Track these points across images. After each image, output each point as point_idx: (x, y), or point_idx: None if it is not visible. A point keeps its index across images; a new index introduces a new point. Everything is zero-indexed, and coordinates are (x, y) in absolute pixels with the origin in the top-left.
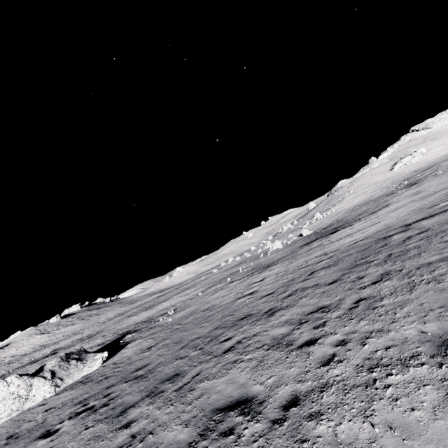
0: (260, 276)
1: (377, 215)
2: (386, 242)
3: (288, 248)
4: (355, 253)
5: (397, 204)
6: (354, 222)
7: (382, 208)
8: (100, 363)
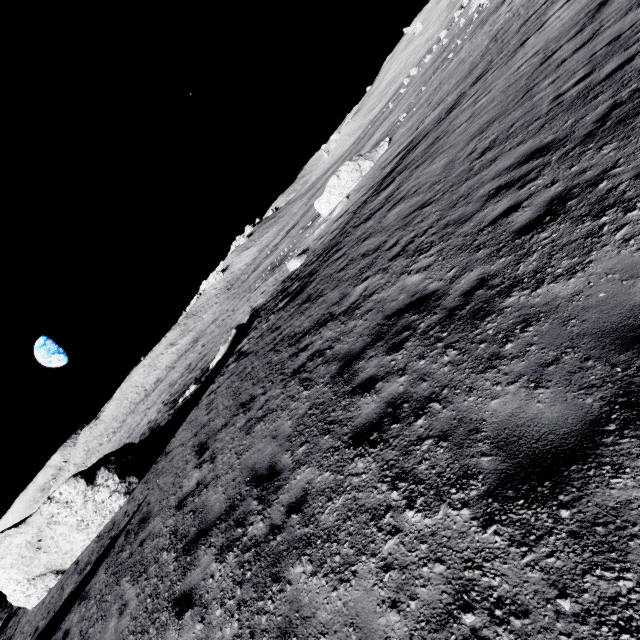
0: (503, 8)
1: None
2: None
3: None
4: None
5: None
6: None
7: None
8: (387, 145)
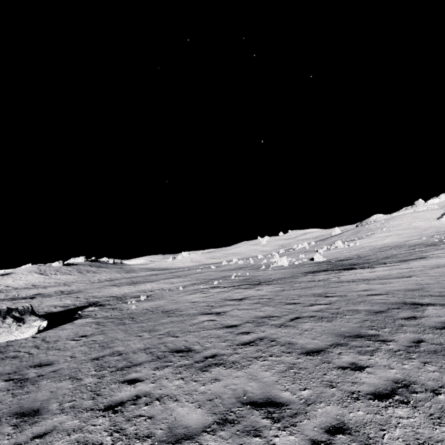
0: (243, 294)
1: (409, 266)
2: (414, 313)
3: (291, 269)
4: (365, 312)
5: (438, 259)
6: (377, 264)
7: (417, 258)
8: (34, 332)
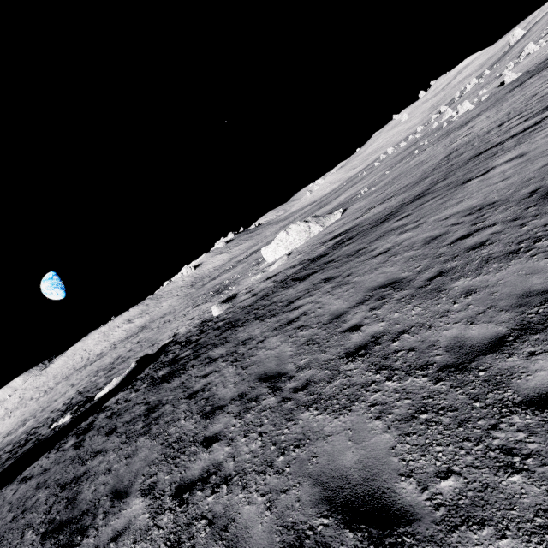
0: (464, 129)
1: None
2: None
3: (486, 103)
4: None
5: None
6: None
7: None
8: (340, 215)
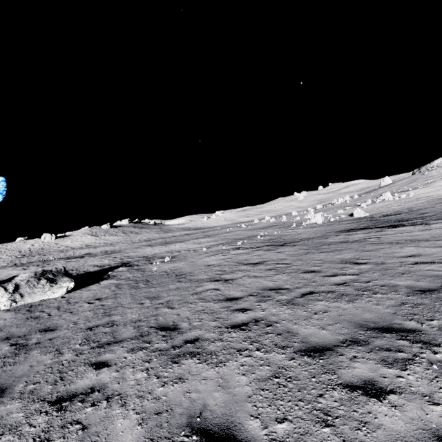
0: (261, 257)
1: None
2: None
3: (324, 228)
4: (405, 289)
5: None
6: (434, 220)
7: None
8: (63, 292)
